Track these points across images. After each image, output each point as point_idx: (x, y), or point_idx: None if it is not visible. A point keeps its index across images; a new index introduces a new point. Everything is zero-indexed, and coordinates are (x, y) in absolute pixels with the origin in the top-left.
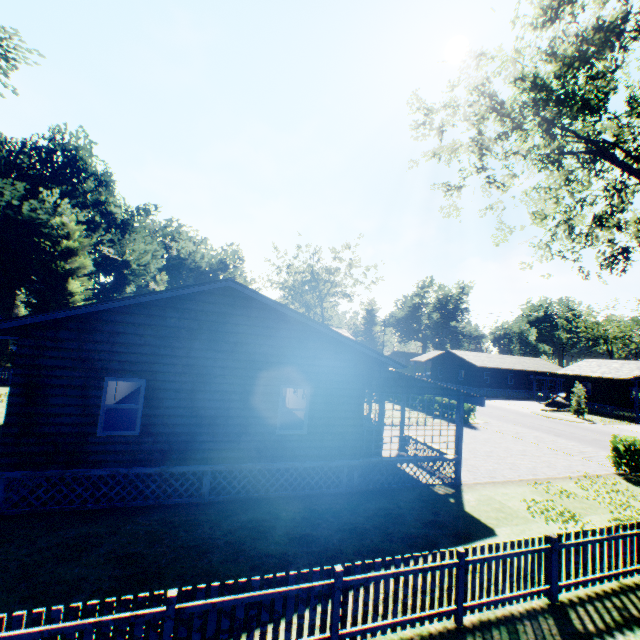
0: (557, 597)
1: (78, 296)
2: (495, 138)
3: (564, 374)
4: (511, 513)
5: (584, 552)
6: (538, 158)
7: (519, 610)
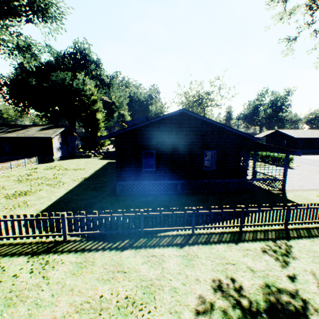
0: None
1: (101, 120)
2: None
3: None
4: (310, 200)
5: None
6: None
7: (311, 226)
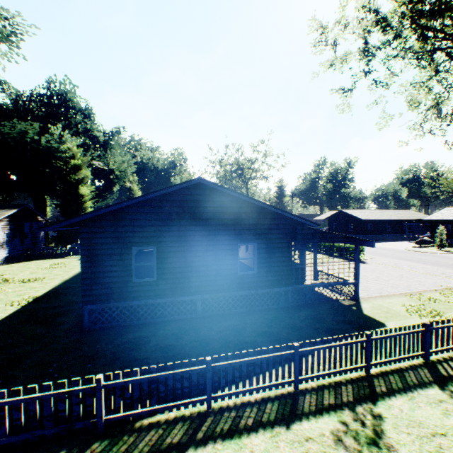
0: (429, 358)
1: (87, 197)
2: (379, 47)
3: (430, 220)
4: (395, 313)
5: (447, 332)
6: (413, 57)
7: (405, 365)
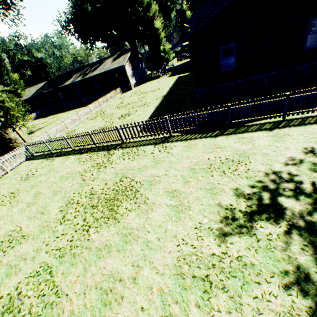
0: None
1: (160, 30)
2: None
3: None
4: None
5: None
6: None
7: None
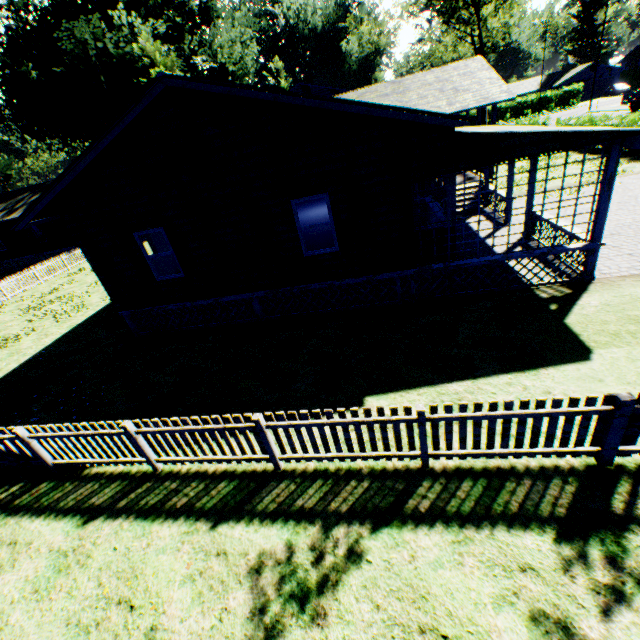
0: (612, 462)
1: None
2: None
3: None
4: None
5: None
6: None
7: (528, 466)
